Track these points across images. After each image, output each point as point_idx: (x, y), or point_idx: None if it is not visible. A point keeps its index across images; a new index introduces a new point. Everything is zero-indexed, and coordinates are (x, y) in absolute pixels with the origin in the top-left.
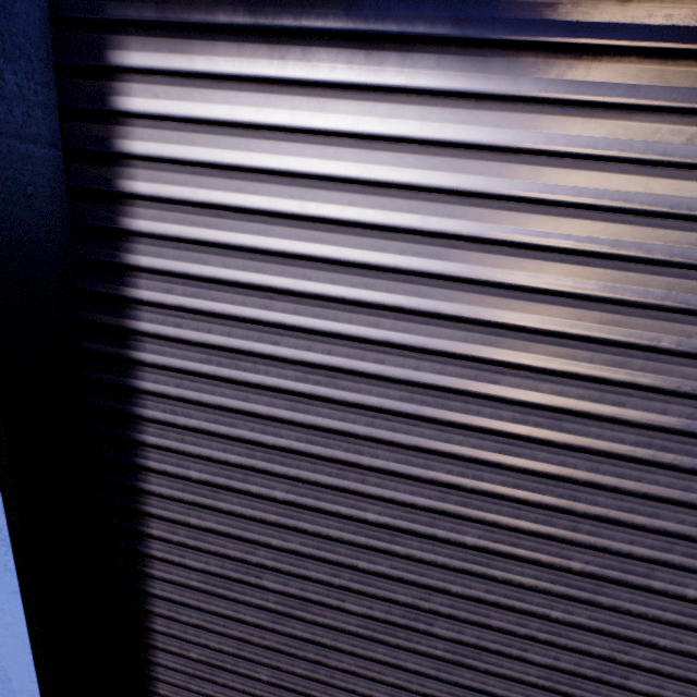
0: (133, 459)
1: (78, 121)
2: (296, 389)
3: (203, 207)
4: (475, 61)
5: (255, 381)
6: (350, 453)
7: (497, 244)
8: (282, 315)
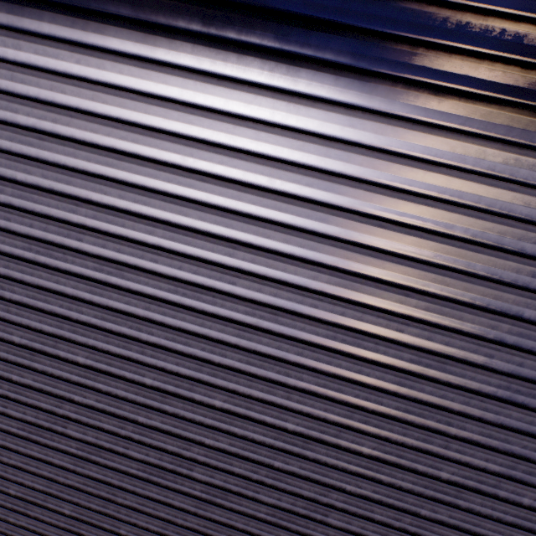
0: None
1: None
2: (95, 277)
3: (28, 130)
4: (217, 52)
5: (64, 268)
6: (133, 330)
7: (233, 182)
8: (85, 218)
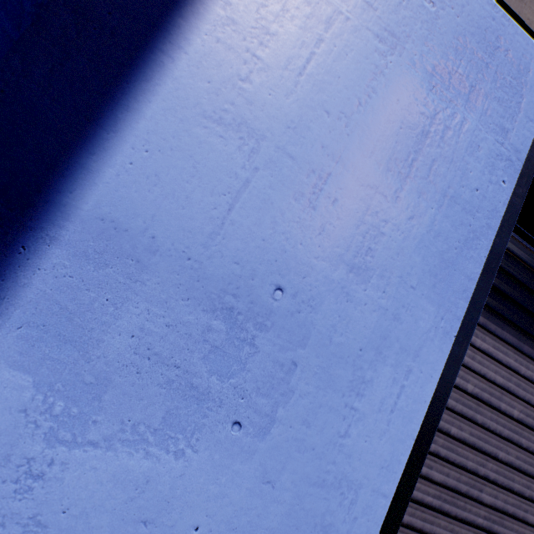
0: None
1: None
2: (482, 524)
3: (471, 396)
4: None
5: (461, 516)
6: None
7: None
8: (489, 472)
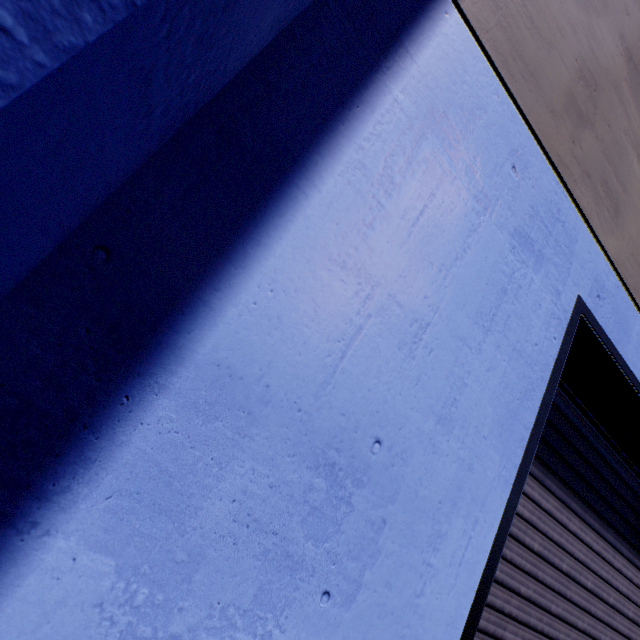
0: None
1: None
2: None
3: None
4: (584, 507)
5: None
6: None
7: (577, 583)
8: (512, 608)
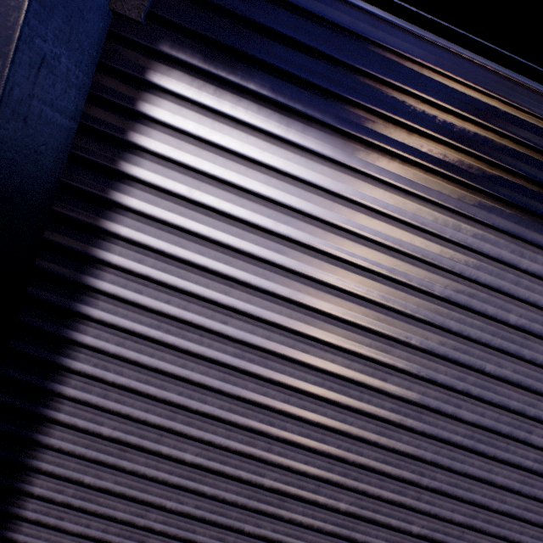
0: (41, 409)
1: (104, 108)
2: (232, 363)
3: (194, 204)
4: (409, 171)
5: (196, 351)
6: (263, 424)
7: (402, 284)
8: (237, 301)
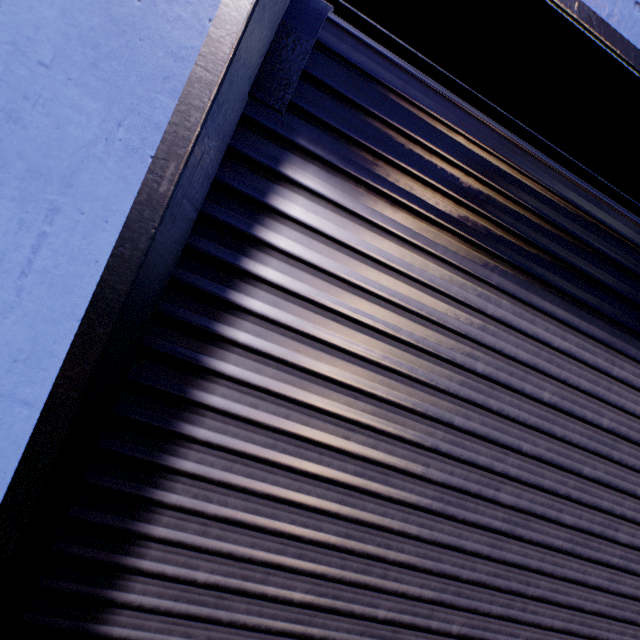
0: (119, 557)
1: (230, 198)
2: (351, 482)
3: (323, 308)
4: (526, 283)
5: (314, 471)
6: (380, 547)
7: (516, 392)
8: (361, 413)
